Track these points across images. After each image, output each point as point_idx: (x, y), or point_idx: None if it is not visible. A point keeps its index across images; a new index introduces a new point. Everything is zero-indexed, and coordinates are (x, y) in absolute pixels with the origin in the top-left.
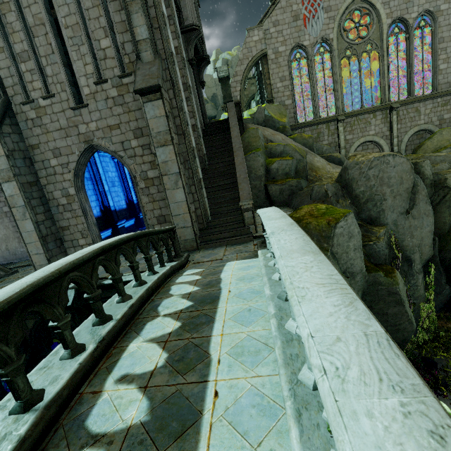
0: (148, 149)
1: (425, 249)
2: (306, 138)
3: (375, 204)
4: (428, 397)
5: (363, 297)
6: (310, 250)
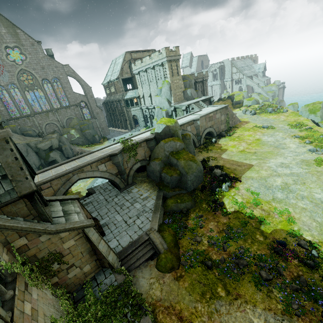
0: None
1: (37, 163)
2: (12, 127)
3: None
4: None
5: None
6: None
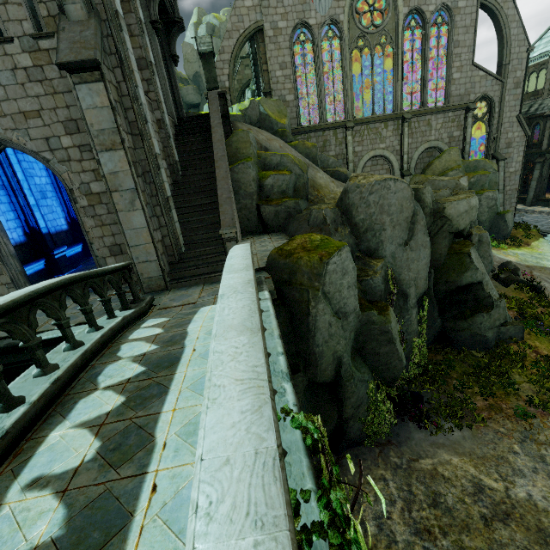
0: (89, 152)
1: (421, 282)
2: (310, 147)
3: (374, 234)
4: (282, 531)
5: (357, 338)
6: (250, 327)
